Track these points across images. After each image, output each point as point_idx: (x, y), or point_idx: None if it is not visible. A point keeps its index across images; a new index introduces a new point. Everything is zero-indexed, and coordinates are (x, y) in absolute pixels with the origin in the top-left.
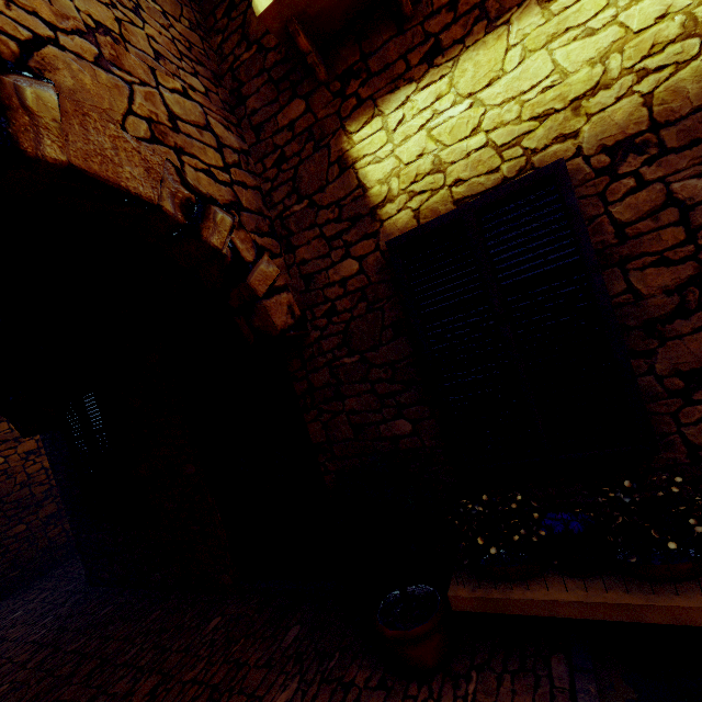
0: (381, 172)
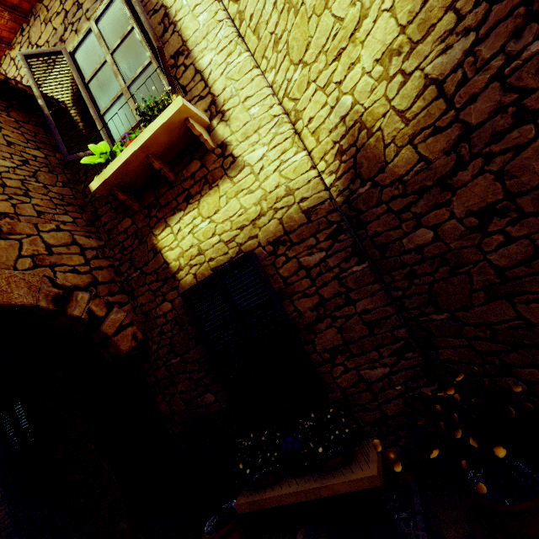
0: (174, 255)
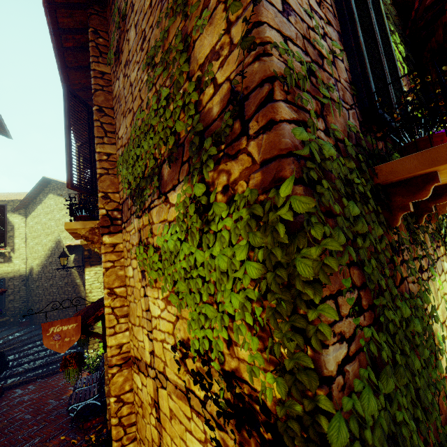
0: None
